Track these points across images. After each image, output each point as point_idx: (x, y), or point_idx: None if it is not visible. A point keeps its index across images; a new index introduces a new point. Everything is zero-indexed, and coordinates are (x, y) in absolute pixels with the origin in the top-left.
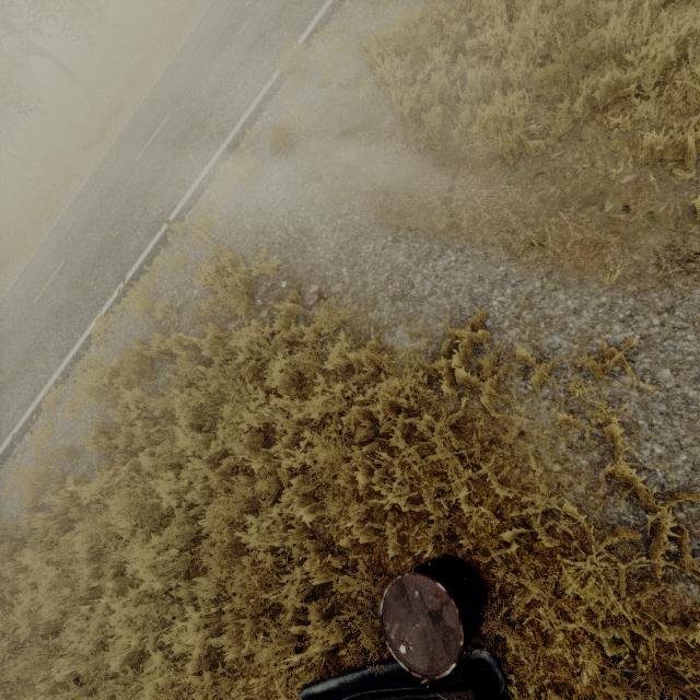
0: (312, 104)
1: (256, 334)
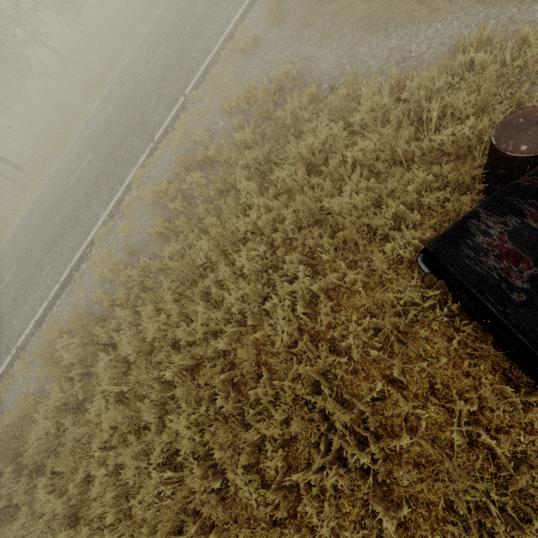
0: None
1: (297, 103)
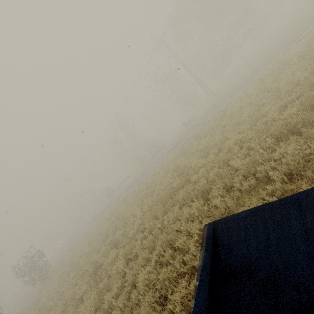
0: None
1: None
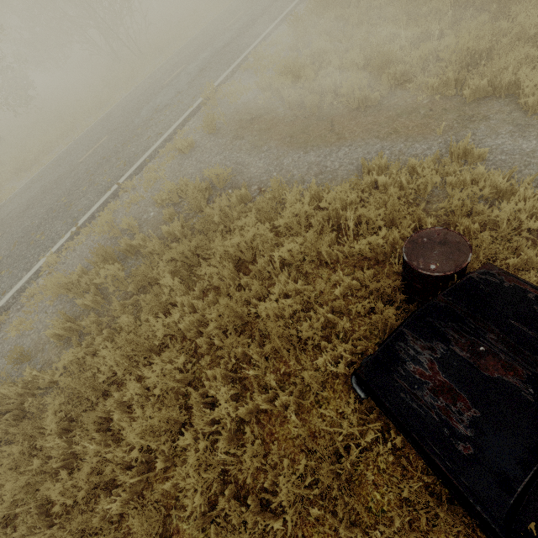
0: (225, 112)
1: (226, 202)
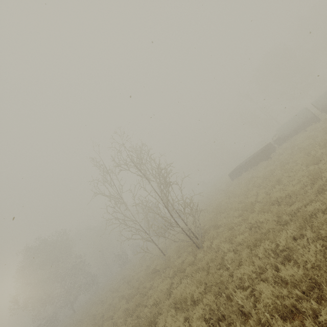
0: None
1: None
